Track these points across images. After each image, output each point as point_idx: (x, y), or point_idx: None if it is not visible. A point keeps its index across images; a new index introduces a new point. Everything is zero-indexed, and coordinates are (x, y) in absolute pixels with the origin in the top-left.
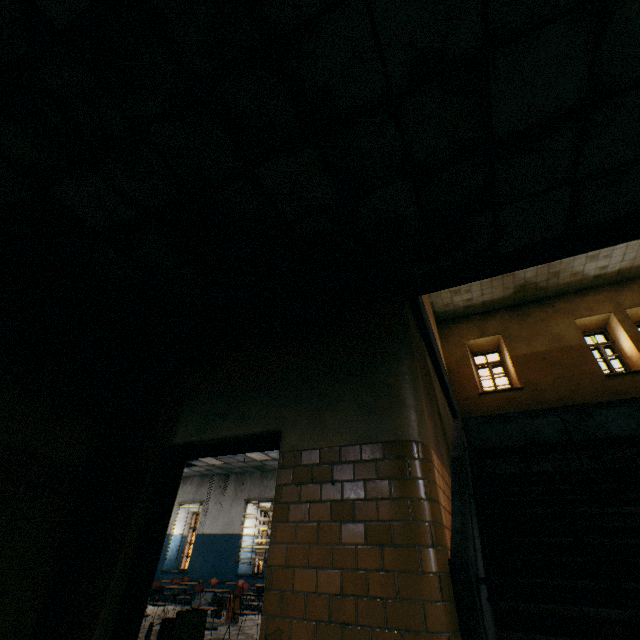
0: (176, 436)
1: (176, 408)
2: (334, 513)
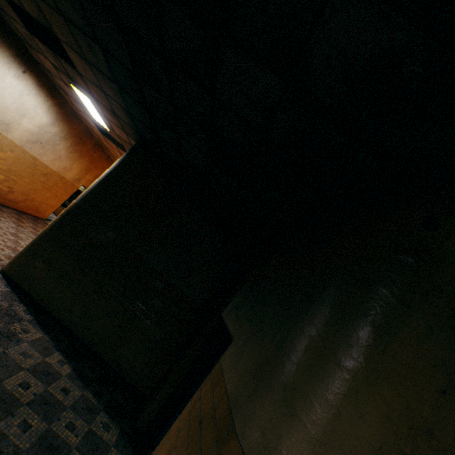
0: (224, 310)
1: (236, 291)
2: (179, 452)
